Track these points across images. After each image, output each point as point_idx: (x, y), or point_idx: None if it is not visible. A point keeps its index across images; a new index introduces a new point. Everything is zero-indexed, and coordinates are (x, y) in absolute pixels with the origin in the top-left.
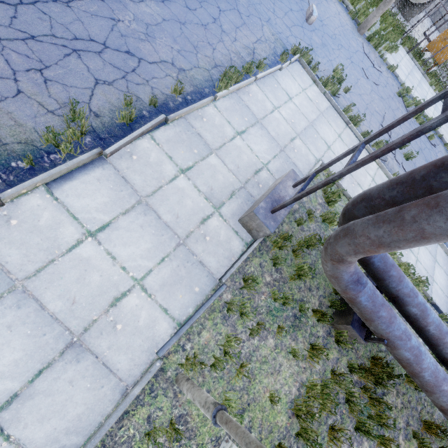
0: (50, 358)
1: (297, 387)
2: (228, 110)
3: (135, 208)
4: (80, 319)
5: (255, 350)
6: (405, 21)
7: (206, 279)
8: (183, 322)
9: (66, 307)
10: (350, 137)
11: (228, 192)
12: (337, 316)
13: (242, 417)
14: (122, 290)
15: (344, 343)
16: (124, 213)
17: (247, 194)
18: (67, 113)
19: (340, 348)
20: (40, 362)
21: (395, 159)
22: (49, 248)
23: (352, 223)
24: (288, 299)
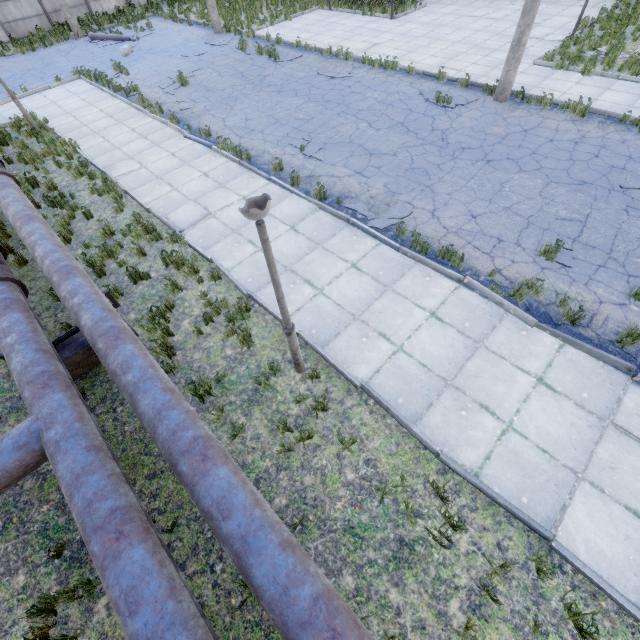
0: None
1: None
2: None
3: None
4: None
5: None
6: None
7: None
8: None
9: None
10: (99, 96)
11: None
12: None
13: None
14: None
15: None
16: None
17: None
18: None
19: None
20: None
21: (163, 91)
22: None
23: None
24: None
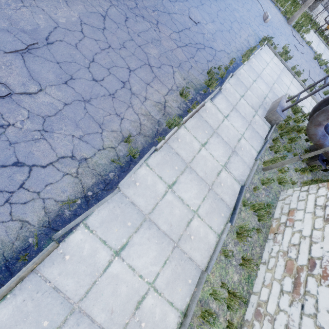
0: (229, 154)
1: (299, 183)
2: (247, 70)
3: (233, 110)
4: (232, 144)
5: (282, 166)
6: (310, 11)
7: (260, 138)
8: (258, 151)
9: (228, 140)
10: (296, 83)
11: (258, 106)
12: (309, 160)
13: (284, 187)
14: (239, 137)
15: (314, 169)
16: (231, 111)
17: (264, 107)
18: (205, 74)
19: (312, 174)
20: (228, 155)
21: (319, 95)
22: (217, 120)
23: (325, 108)
24: (290, 149)
